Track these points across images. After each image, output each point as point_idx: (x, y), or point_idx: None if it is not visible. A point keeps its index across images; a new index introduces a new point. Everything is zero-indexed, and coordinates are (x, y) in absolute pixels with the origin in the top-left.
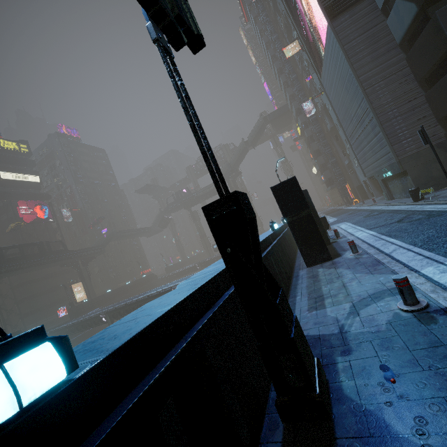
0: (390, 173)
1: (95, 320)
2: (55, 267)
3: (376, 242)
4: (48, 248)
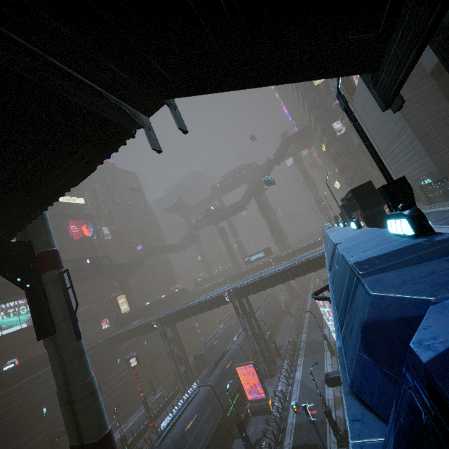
0: (430, 180)
1: (146, 327)
2: (98, 281)
3: (439, 229)
4: (98, 262)
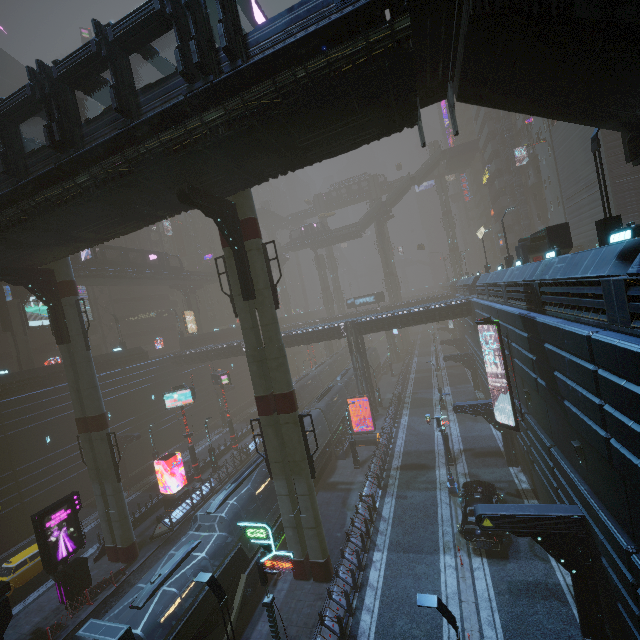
0: None
1: (232, 350)
2: (154, 288)
3: None
4: (167, 262)
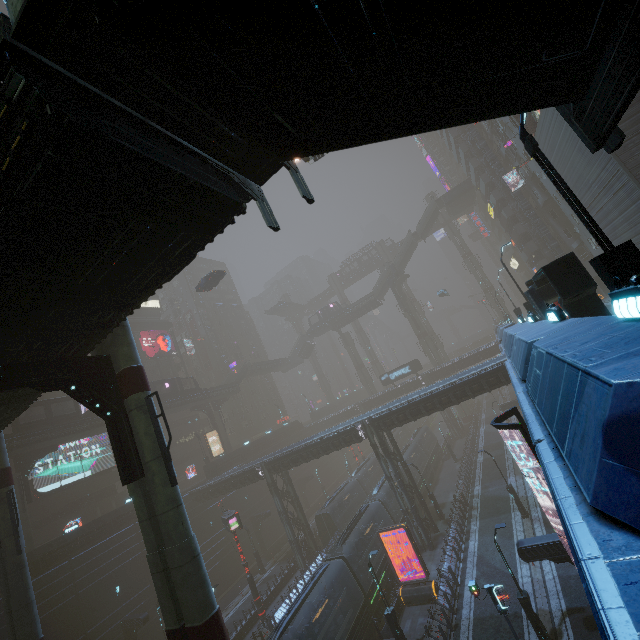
0: None
1: (248, 475)
2: (180, 412)
3: None
4: (180, 387)
